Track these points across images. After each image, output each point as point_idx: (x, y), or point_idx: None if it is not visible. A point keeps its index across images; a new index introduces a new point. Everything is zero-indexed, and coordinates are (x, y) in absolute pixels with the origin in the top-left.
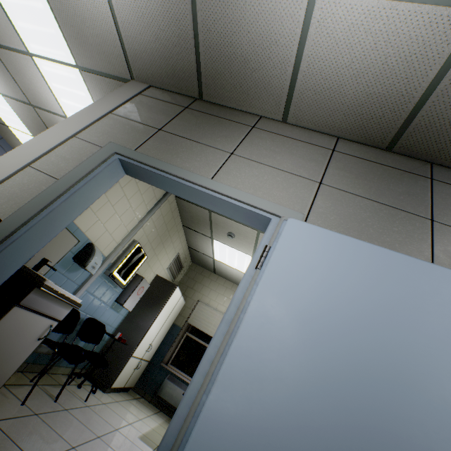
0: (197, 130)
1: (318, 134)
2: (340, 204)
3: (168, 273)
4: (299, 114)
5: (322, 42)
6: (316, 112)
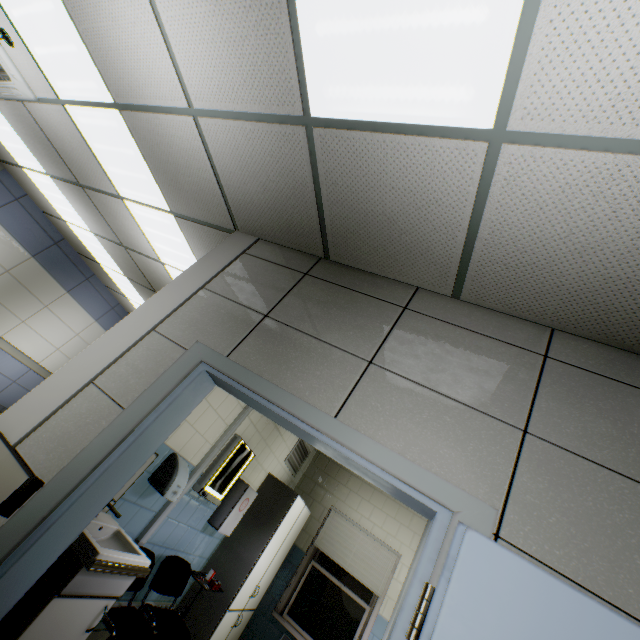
0: (319, 315)
1: (515, 322)
2: (567, 484)
3: (287, 466)
4: (481, 291)
5: (514, 205)
6: (509, 291)
